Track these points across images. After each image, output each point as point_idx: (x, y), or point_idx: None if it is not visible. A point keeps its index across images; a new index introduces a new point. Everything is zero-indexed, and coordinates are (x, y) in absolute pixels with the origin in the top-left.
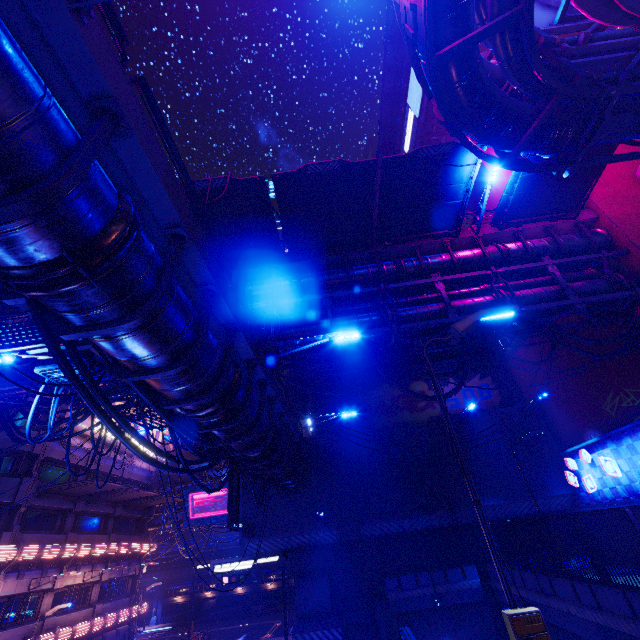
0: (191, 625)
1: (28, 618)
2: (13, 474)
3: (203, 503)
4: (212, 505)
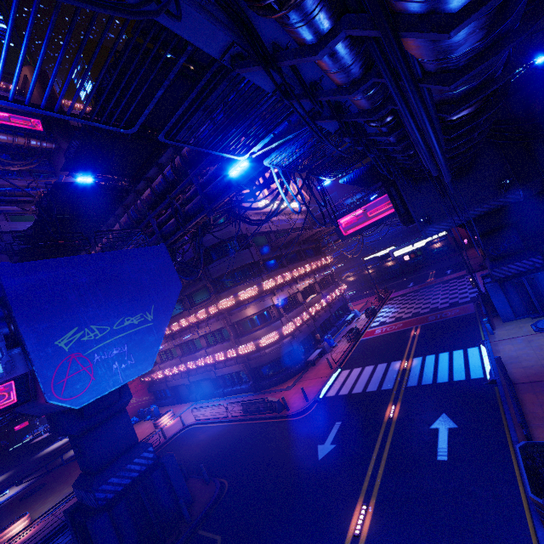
0: (376, 287)
1: (297, 305)
2: (243, 248)
3: (348, 224)
4: (356, 222)
